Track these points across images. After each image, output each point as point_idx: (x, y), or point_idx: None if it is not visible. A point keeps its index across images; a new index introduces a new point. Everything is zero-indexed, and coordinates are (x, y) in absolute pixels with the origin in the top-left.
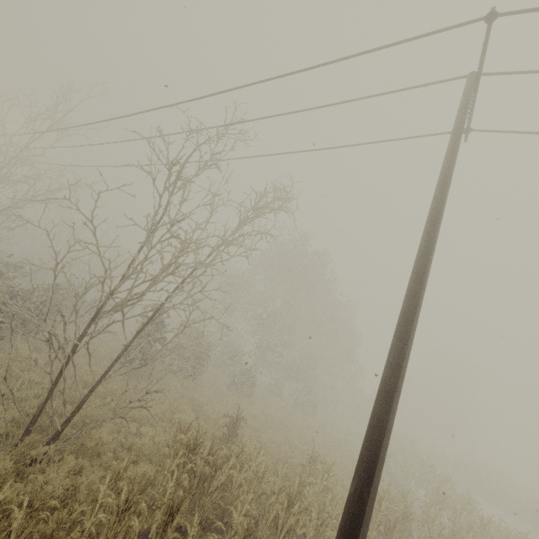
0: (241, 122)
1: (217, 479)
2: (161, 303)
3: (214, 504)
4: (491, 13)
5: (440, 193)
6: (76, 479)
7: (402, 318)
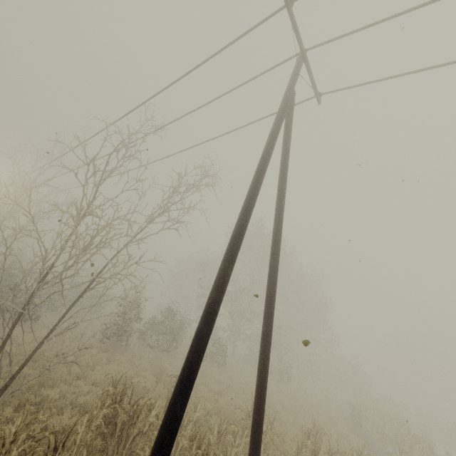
0: (158, 129)
1: (135, 427)
2: (97, 275)
3: (134, 452)
4: (285, 0)
5: (268, 139)
6: (1, 425)
7: (229, 242)
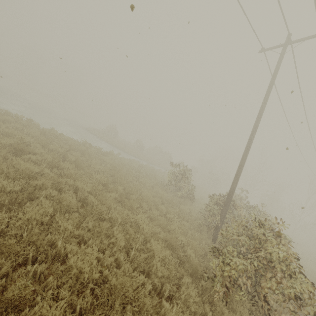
0: None
1: None
2: None
3: None
4: None
5: None
6: None
7: None
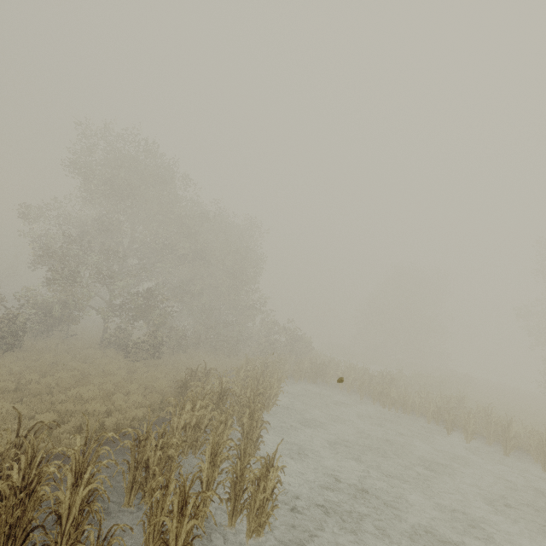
0: None
1: None
2: None
3: None
4: None
5: None
6: None
7: None
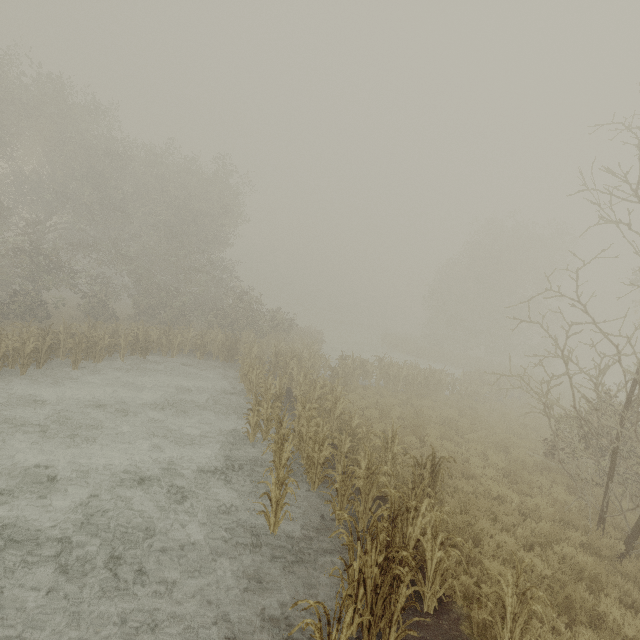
0: None
1: None
2: None
3: None
4: None
5: None
6: None
7: None
